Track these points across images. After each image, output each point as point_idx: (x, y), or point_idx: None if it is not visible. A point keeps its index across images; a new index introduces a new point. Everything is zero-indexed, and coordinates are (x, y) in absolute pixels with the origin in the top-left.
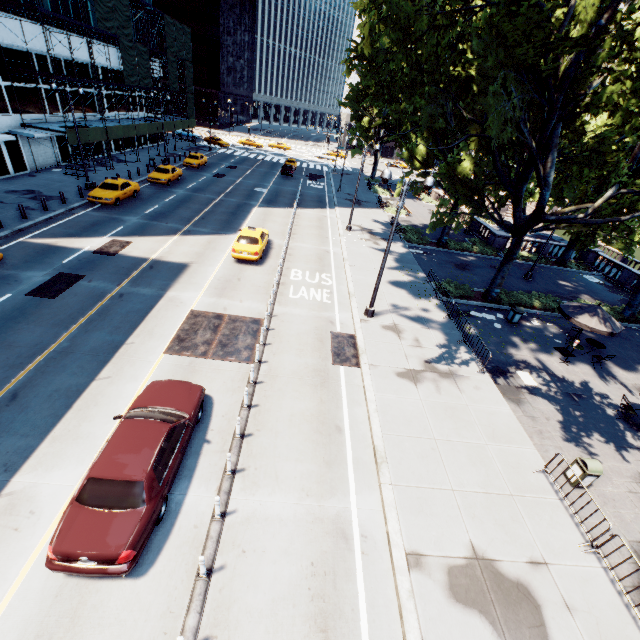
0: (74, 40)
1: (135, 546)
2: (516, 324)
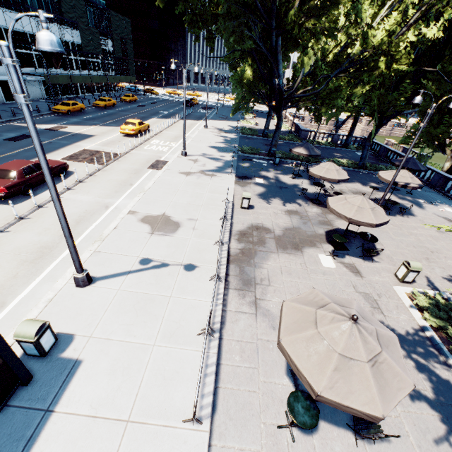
0: (53, 26)
1: (7, 188)
2: (278, 165)
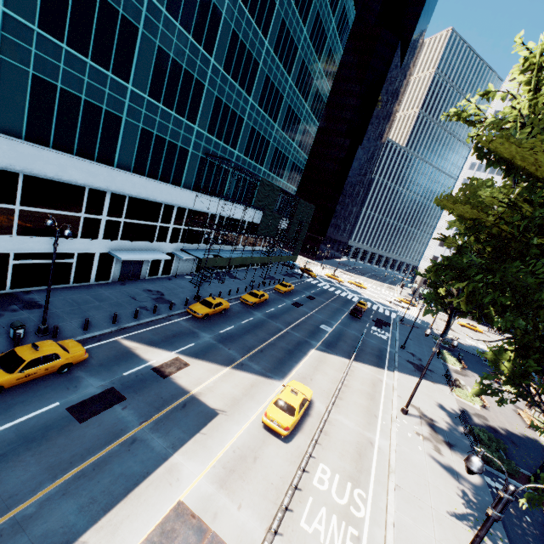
0: (238, 208)
1: None
2: None
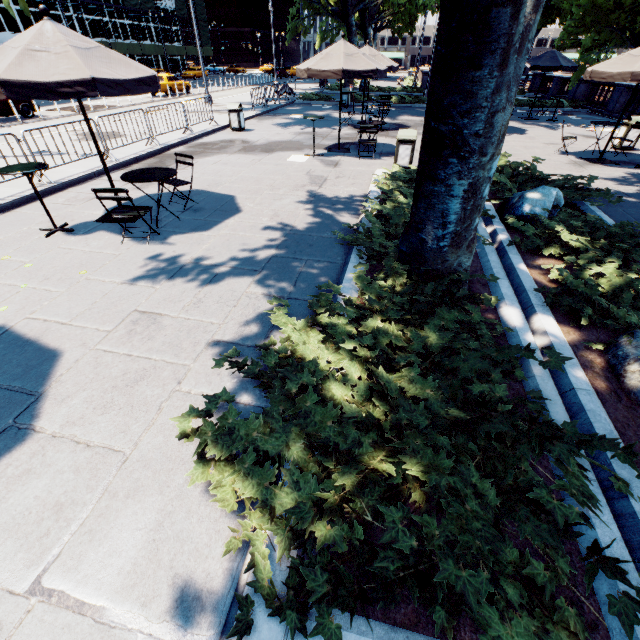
0: None
1: None
2: (348, 107)
